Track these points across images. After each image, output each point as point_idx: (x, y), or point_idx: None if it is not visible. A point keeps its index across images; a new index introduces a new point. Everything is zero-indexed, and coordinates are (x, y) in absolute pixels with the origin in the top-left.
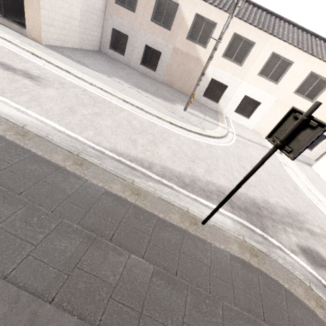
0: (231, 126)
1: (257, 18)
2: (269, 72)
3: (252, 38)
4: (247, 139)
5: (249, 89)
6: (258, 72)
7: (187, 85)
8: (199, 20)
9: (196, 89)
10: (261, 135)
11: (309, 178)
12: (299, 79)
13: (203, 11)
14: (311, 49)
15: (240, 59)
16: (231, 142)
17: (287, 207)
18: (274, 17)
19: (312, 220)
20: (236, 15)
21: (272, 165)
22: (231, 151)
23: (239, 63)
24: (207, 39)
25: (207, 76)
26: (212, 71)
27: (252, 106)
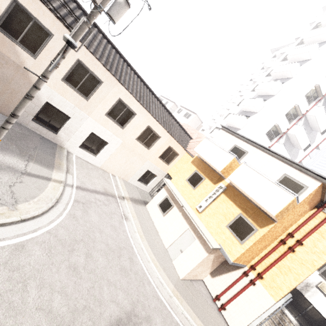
0: (73, 169)
1: (106, 54)
2: (116, 116)
3: (99, 75)
4: (91, 189)
5: (97, 127)
6: (106, 112)
7: (0, 99)
8: (22, 12)
9: (2, 134)
10: (108, 173)
11: (144, 227)
12: (140, 129)
13: (29, 4)
14: (149, 106)
15: (86, 92)
16: (65, 212)
17: (120, 315)
18: (123, 60)
19: (141, 312)
20: (81, 39)
21: (113, 228)
22: (60, 235)
23: (85, 96)
24: (38, 47)
25: (39, 96)
26: (47, 93)
27: (99, 144)
